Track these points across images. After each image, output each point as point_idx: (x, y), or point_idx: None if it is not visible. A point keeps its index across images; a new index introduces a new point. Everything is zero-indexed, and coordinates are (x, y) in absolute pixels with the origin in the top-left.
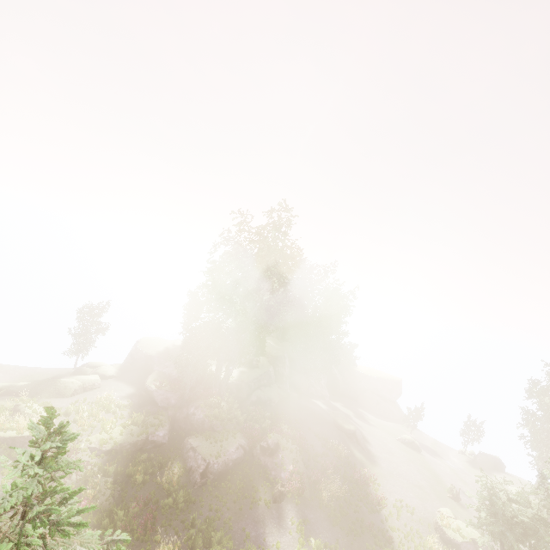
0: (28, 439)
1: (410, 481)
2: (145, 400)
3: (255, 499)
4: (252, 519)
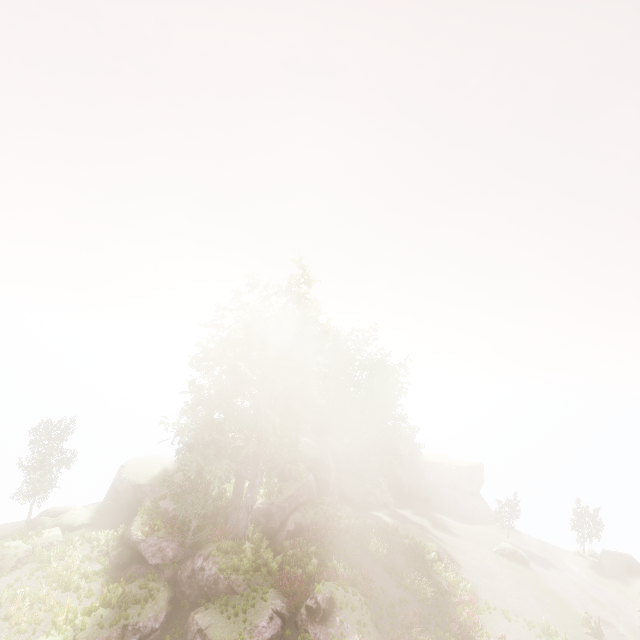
0: None
1: (528, 618)
2: (130, 557)
3: None
4: None
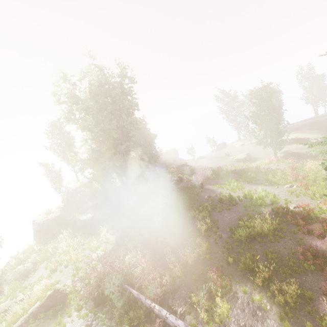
0: (56, 292)
1: (216, 161)
2: (90, 229)
3: (197, 193)
4: (204, 198)
